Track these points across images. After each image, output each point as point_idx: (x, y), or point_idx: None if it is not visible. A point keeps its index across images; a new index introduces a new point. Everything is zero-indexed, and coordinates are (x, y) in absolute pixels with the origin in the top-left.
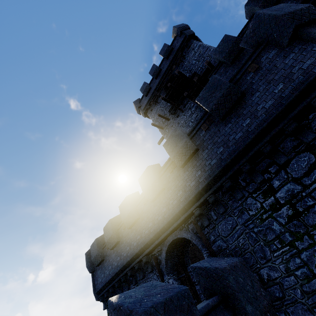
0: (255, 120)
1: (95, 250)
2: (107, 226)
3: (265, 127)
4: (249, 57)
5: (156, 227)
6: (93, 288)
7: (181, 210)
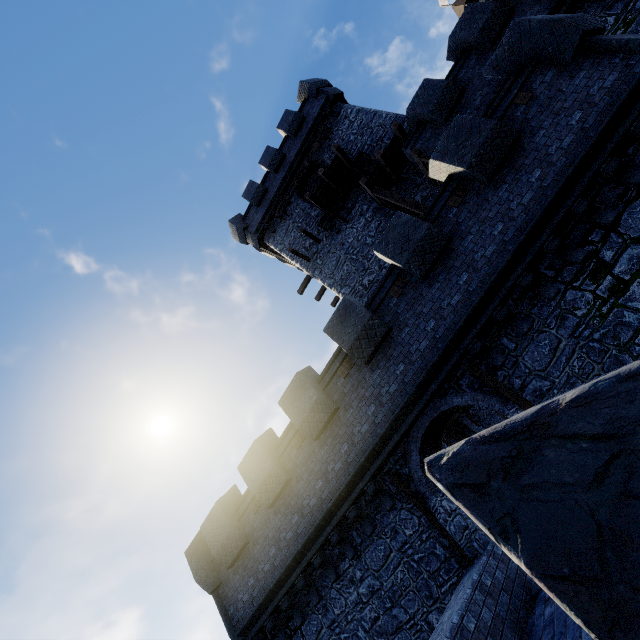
0: (550, 169)
1: (221, 527)
2: (252, 457)
3: (572, 173)
4: (509, 86)
5: (389, 408)
6: (226, 626)
7: (443, 353)
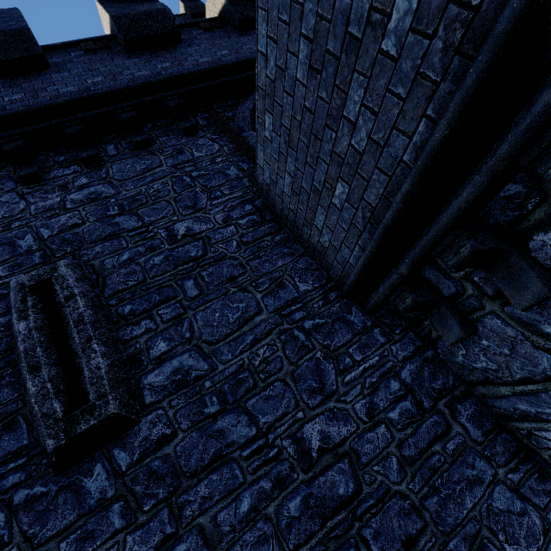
0: None
1: None
2: None
3: None
4: None
5: (246, 56)
6: None
7: None
